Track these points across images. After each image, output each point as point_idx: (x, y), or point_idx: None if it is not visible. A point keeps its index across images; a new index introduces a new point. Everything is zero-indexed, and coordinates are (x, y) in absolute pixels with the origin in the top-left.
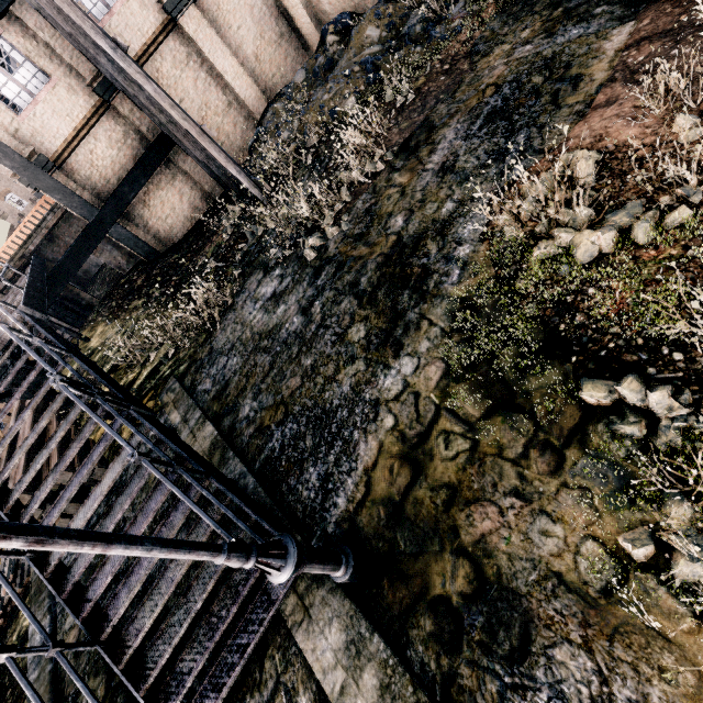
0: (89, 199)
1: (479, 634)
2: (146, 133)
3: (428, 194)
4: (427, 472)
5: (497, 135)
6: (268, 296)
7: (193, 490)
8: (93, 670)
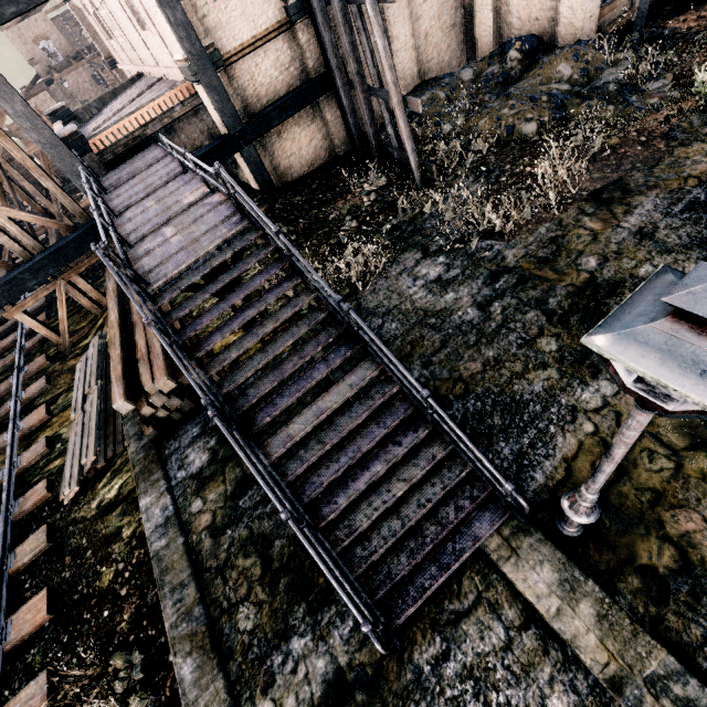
0: (238, 110)
1: (684, 596)
2: (311, 68)
3: (625, 250)
4: (631, 476)
5: (700, 225)
6: (432, 278)
7: (415, 431)
8: (242, 552)
